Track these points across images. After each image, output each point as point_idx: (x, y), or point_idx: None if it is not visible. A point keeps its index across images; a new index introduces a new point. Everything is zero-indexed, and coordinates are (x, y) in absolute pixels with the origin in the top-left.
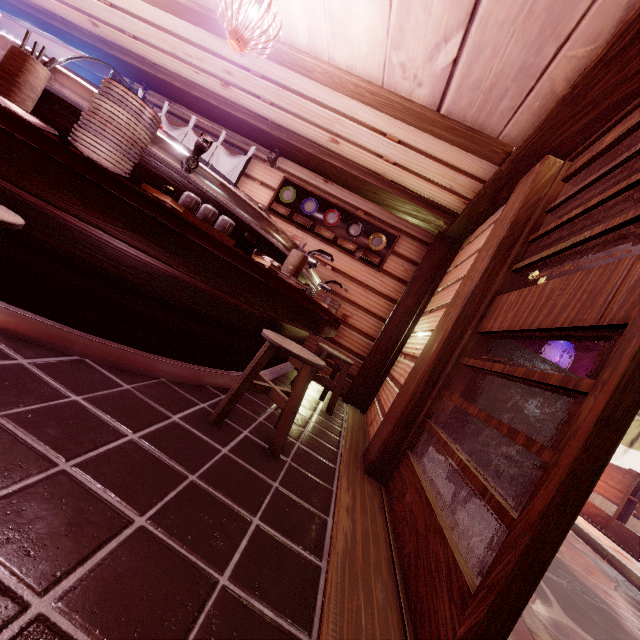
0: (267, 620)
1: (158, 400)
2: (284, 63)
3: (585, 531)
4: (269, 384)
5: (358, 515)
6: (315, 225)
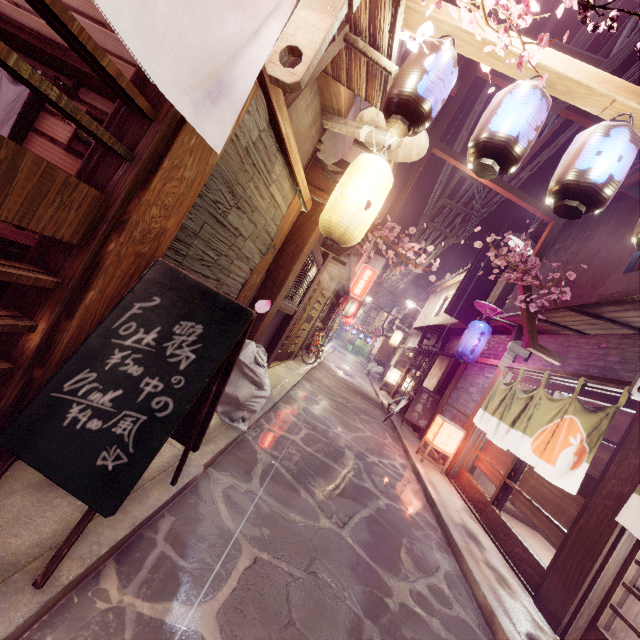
0: None
1: None
2: None
3: (443, 517)
4: None
5: None
6: None
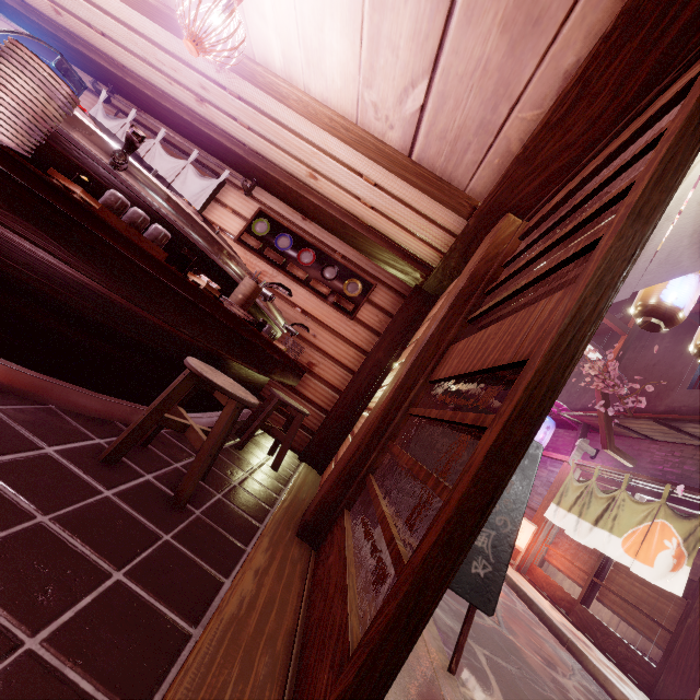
0: (80, 695)
1: (33, 427)
2: (259, 85)
3: (548, 615)
4: (188, 421)
5: (269, 579)
6: (288, 263)
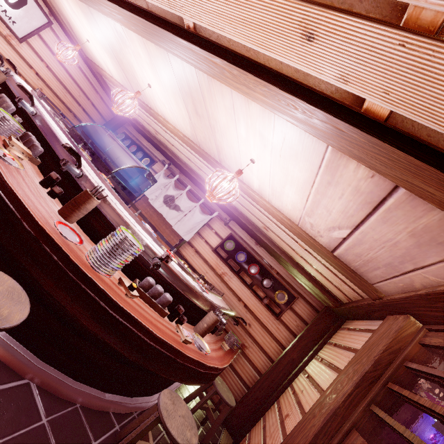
0: None
1: (60, 439)
2: (243, 191)
3: None
4: (149, 443)
5: None
6: (241, 270)
